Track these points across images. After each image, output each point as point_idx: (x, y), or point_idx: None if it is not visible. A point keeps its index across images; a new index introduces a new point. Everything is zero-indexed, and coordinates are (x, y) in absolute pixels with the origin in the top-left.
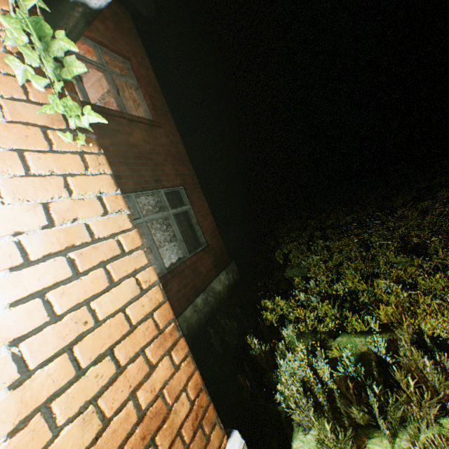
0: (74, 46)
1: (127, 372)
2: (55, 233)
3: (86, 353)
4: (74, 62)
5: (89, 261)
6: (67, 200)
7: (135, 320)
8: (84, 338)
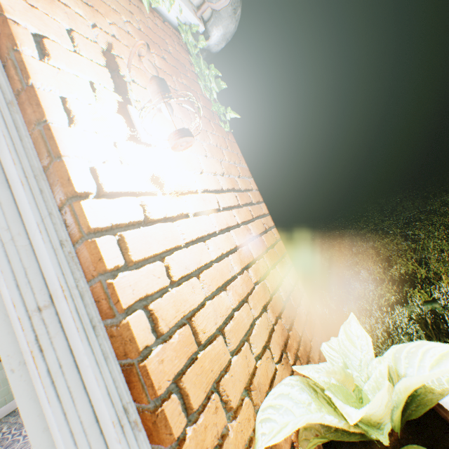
0: (219, 73)
1: (272, 273)
2: (227, 178)
3: (255, 250)
4: (219, 82)
5: (242, 200)
6: (226, 162)
7: (268, 244)
8: (250, 242)
